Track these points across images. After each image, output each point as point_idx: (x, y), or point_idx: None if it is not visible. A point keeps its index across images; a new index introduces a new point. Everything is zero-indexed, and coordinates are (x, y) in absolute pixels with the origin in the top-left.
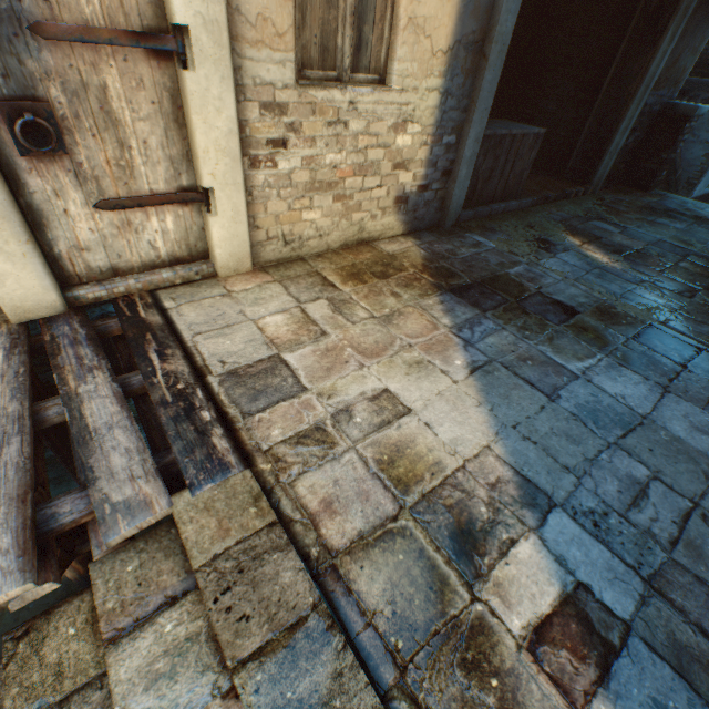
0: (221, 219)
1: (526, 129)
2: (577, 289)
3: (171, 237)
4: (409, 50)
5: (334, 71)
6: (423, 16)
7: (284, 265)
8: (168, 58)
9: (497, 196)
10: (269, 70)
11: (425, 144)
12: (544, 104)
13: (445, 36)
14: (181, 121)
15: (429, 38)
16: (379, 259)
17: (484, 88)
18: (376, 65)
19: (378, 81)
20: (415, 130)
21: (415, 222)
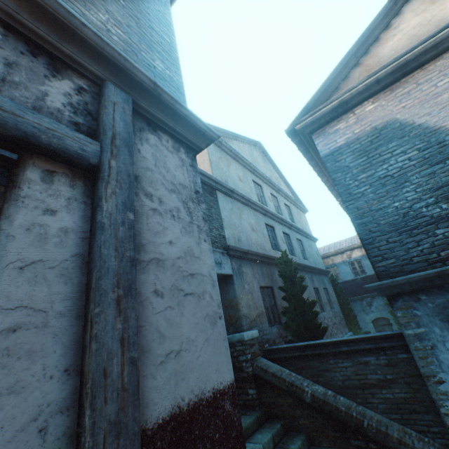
0: None
1: None
2: None
3: None
4: None
5: None
6: None
7: None
8: None
9: None
10: None
11: None
12: None
13: None
14: None
15: None
16: None
17: None
18: None
19: None
20: None
21: None
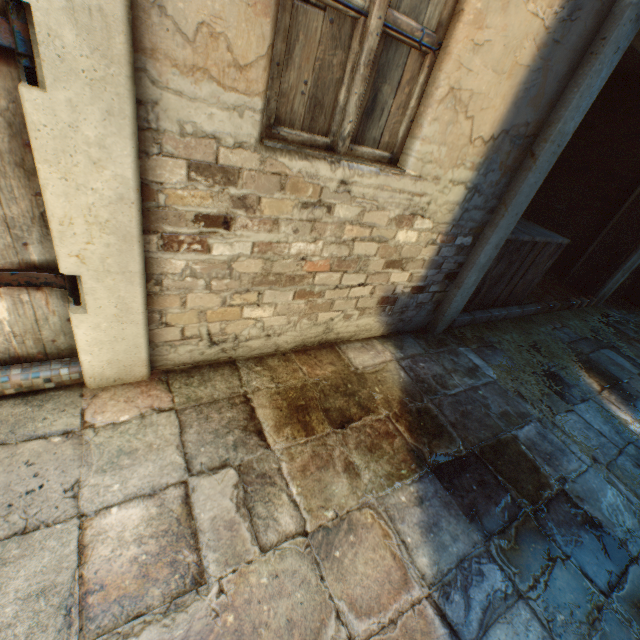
0: (93, 317)
1: (550, 236)
2: (616, 491)
3: (4, 328)
4: (440, 129)
5: (326, 135)
6: (470, 89)
7: (202, 372)
8: (3, 56)
9: (500, 300)
10: (213, 115)
11: (433, 242)
12: (553, 202)
13: (492, 120)
14: (30, 165)
15: (470, 119)
16: (342, 381)
17: (523, 191)
18: (389, 139)
19: (388, 159)
20: (425, 225)
21: (400, 323)
